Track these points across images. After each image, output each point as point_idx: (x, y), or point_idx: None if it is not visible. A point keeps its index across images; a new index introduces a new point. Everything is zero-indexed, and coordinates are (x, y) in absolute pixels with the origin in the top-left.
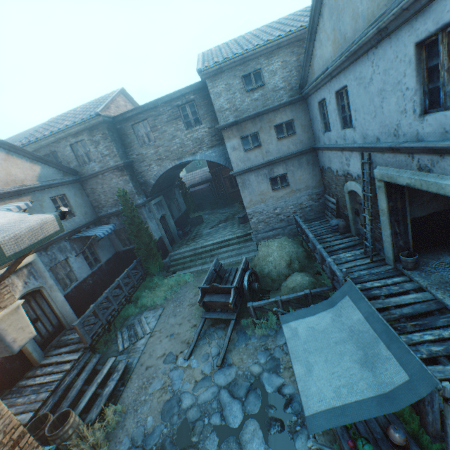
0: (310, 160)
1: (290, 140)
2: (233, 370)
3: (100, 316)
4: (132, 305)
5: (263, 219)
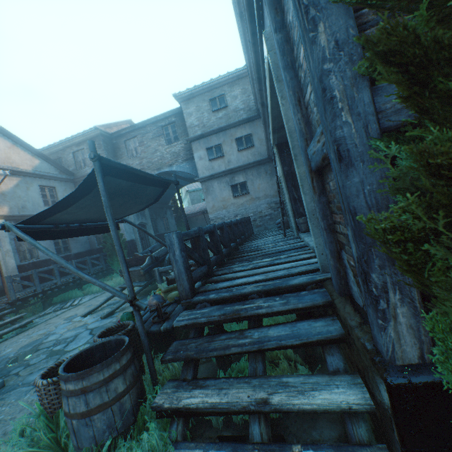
0: (268, 170)
1: (249, 151)
2: (111, 320)
3: (36, 282)
4: (80, 290)
5: None
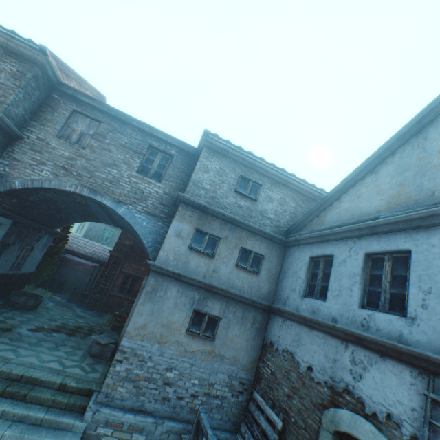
0: (257, 321)
1: (249, 276)
2: None
3: None
4: None
5: (138, 375)
